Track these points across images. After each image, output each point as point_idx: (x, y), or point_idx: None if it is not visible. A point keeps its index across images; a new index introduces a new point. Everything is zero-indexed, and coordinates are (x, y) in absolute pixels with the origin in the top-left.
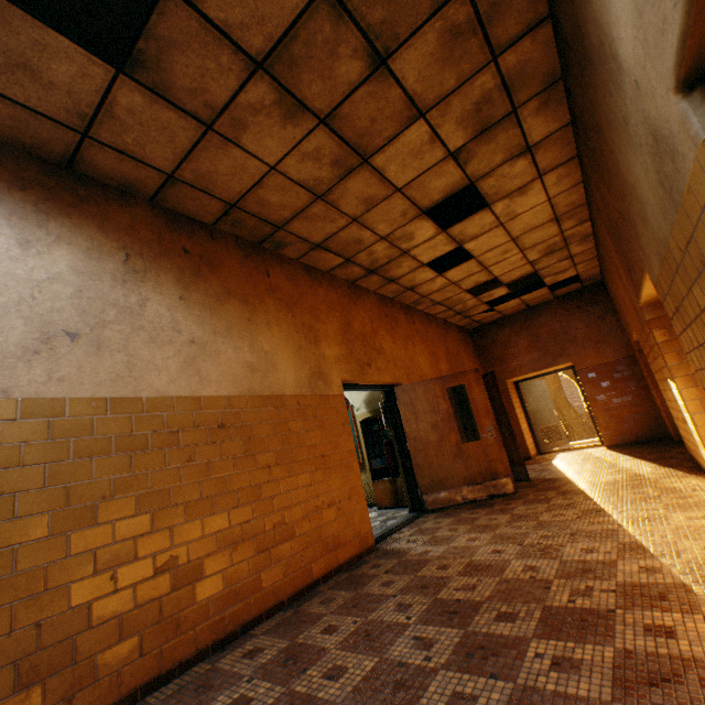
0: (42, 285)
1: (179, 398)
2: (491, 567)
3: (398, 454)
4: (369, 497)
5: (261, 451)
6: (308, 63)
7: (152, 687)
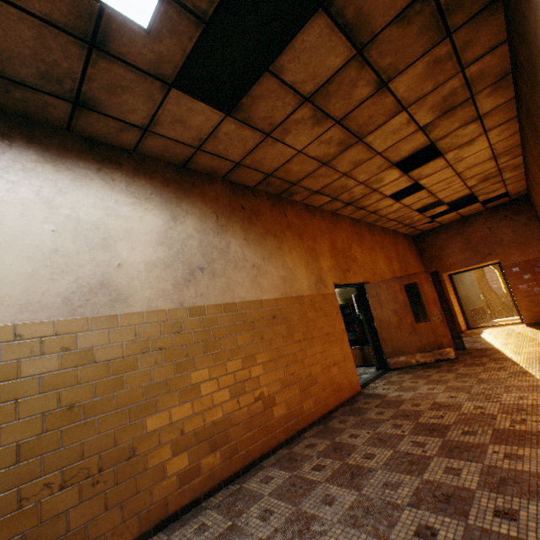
0: (185, 242)
1: (252, 301)
2: (451, 406)
3: (367, 330)
4: None
5: (295, 331)
6: (337, 93)
7: (262, 459)
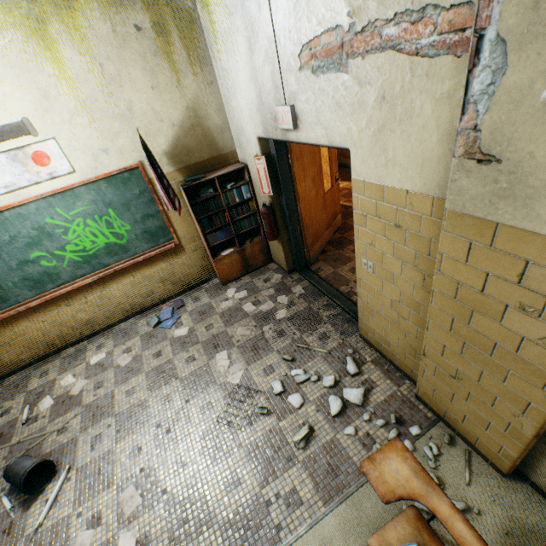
0: None
1: None
2: None
3: (280, 221)
4: (193, 278)
5: None
6: None
7: None
